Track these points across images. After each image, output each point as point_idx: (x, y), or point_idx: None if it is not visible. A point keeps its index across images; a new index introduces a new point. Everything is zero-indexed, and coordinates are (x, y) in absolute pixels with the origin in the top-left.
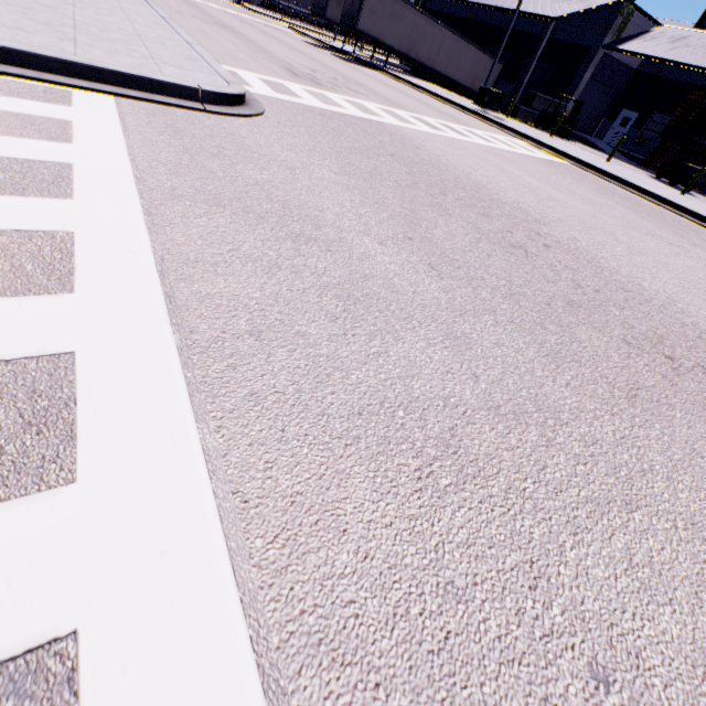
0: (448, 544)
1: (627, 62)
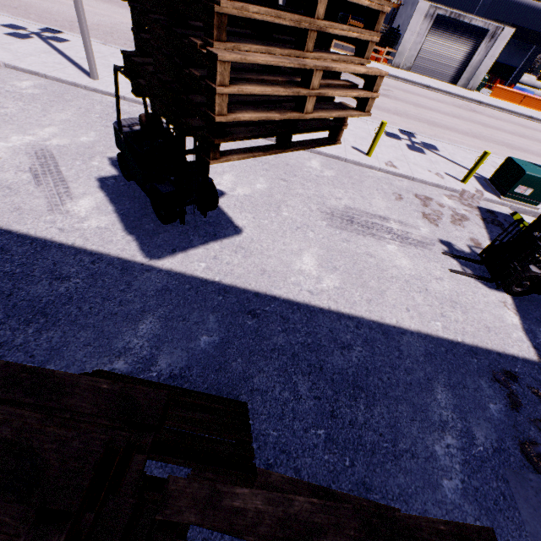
0: None
1: None
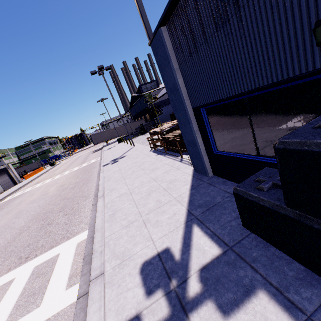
0: None
1: (164, 99)
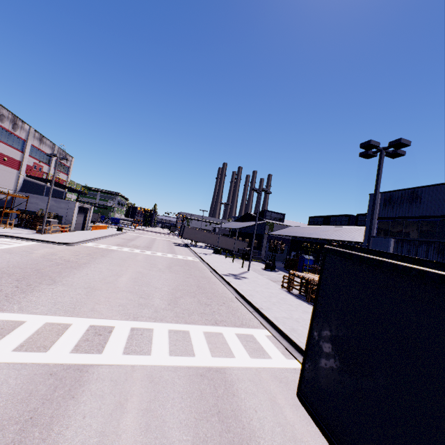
0: (0, 253)
1: (284, 237)
